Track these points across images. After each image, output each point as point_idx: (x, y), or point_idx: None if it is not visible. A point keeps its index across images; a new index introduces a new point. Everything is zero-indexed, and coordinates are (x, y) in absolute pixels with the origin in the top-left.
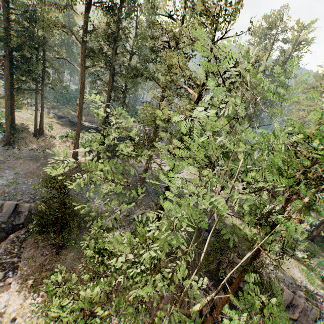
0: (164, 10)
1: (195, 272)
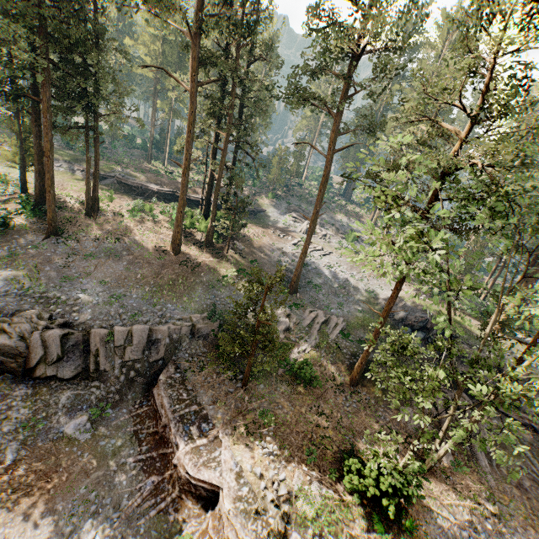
0: None
1: None
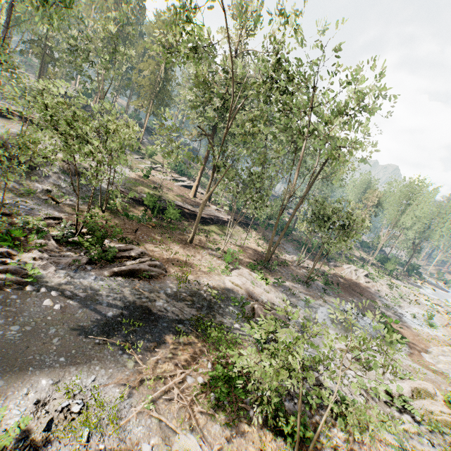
0: None
1: (2, 12)
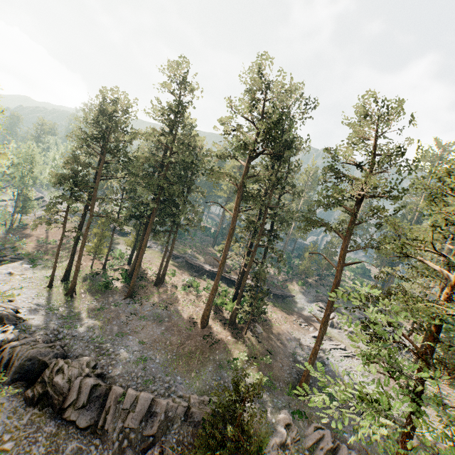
0: (348, 158)
1: None
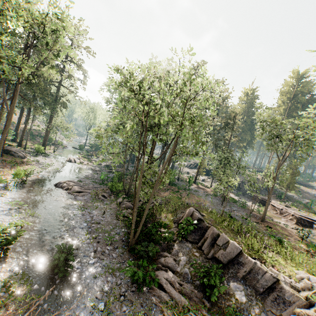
0: None
1: None
